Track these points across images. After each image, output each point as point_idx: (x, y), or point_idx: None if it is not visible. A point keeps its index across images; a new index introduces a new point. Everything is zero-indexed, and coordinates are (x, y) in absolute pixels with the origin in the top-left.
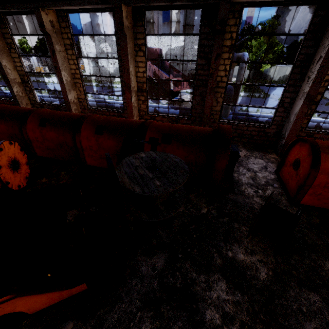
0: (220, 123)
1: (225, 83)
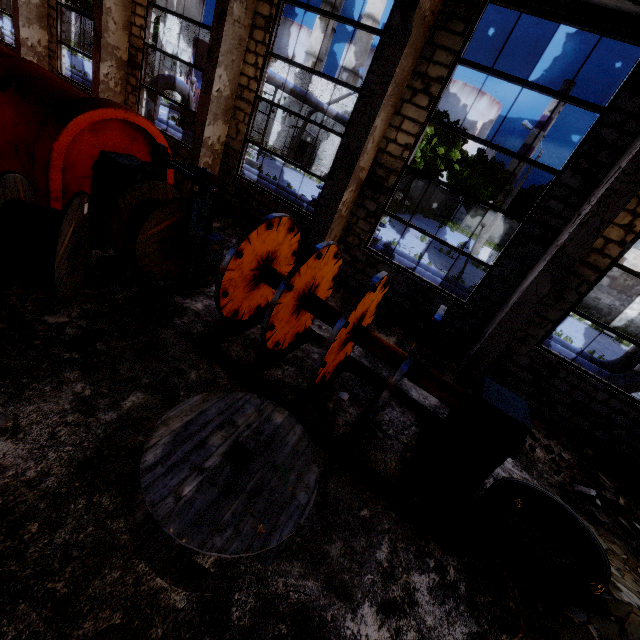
0: (59, 76)
1: (57, 2)
